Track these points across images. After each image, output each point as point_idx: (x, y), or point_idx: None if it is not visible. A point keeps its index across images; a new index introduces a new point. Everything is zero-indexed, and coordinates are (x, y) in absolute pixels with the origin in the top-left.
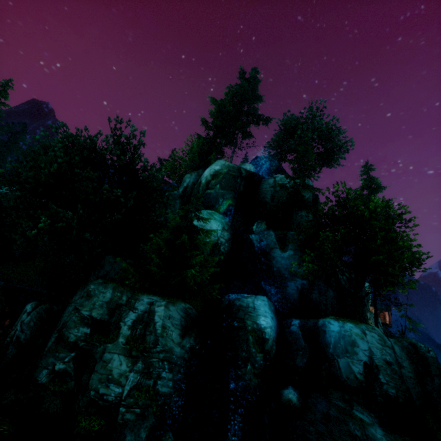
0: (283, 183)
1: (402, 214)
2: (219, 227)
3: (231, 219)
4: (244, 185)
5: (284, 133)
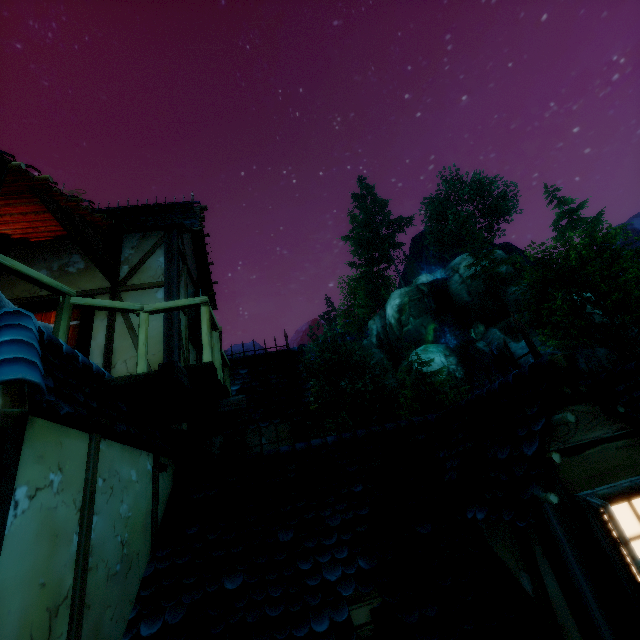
0: (470, 274)
1: (609, 245)
2: (440, 357)
3: (445, 342)
4: (433, 300)
5: (435, 224)
